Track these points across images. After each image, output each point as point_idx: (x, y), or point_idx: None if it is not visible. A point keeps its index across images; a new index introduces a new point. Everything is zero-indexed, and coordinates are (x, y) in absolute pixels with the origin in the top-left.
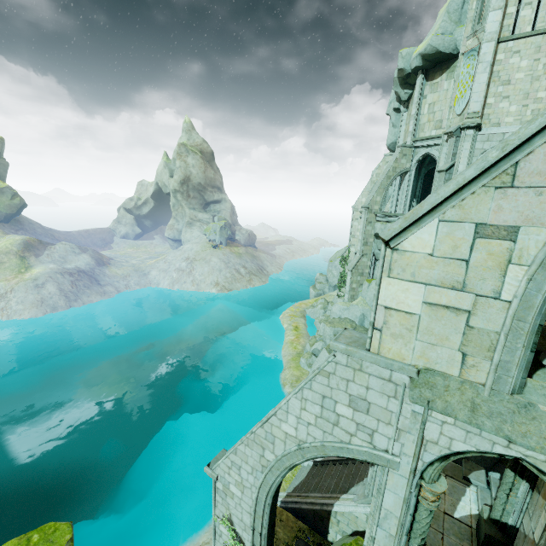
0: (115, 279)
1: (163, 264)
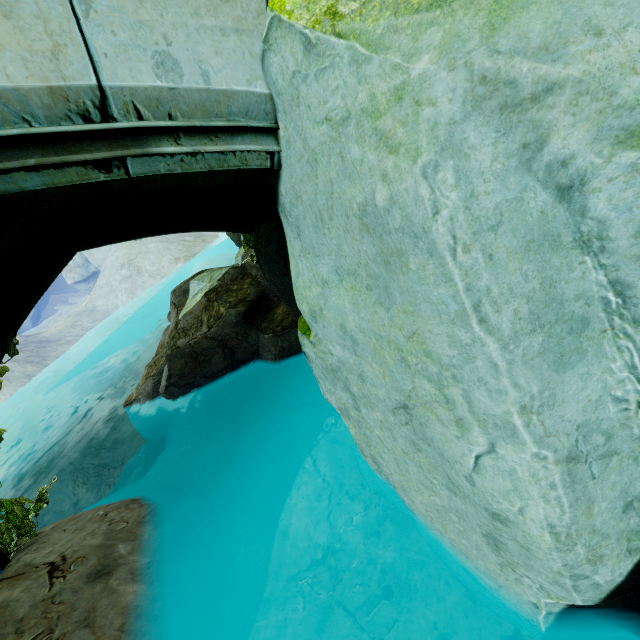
0: (64, 333)
1: (101, 290)
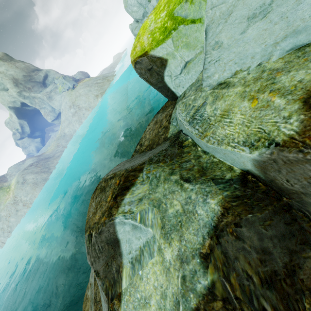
0: (55, 151)
1: (65, 123)
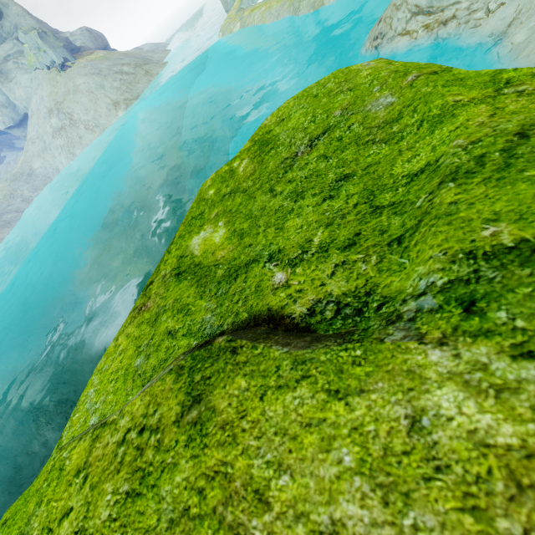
0: (3, 206)
1: (34, 147)
